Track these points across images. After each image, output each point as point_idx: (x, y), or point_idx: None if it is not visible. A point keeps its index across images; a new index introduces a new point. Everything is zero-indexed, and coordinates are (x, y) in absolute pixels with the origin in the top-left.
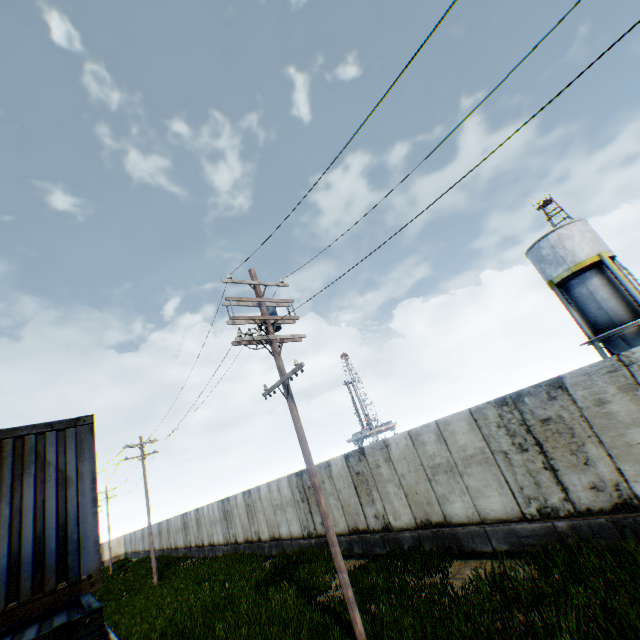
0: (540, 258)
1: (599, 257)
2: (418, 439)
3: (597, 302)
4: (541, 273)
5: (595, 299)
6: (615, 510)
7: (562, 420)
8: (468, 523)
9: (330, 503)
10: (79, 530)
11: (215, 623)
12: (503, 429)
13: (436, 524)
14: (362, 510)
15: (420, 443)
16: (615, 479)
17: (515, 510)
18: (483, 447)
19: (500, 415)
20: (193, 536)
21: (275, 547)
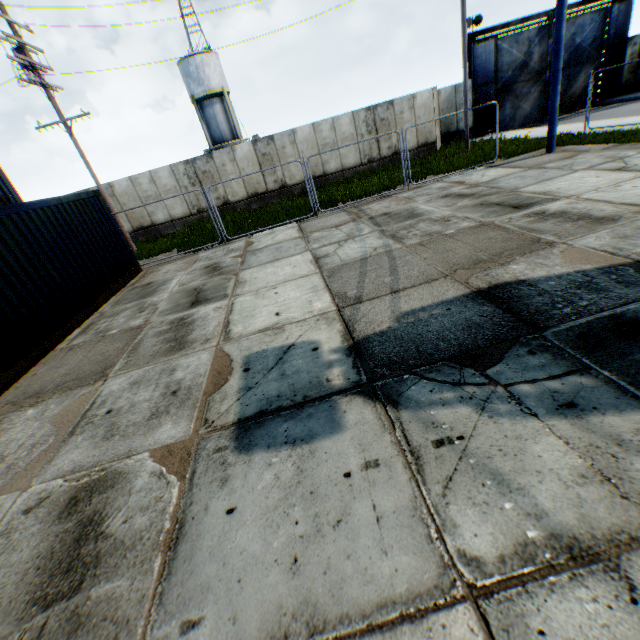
0: (189, 74)
1: (223, 91)
2: (137, 182)
3: (218, 124)
4: (188, 87)
5: (217, 121)
6: (223, 206)
7: (211, 172)
8: (166, 223)
9: None
10: (3, 182)
11: None
12: (187, 176)
13: (147, 227)
14: None
15: (139, 184)
16: (224, 195)
17: (188, 212)
18: (176, 185)
19: (186, 169)
20: None
21: None
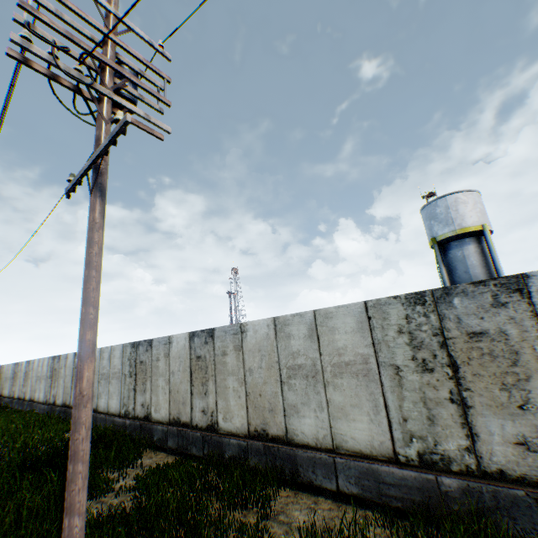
0: (433, 215)
1: (482, 228)
2: (284, 330)
3: (467, 266)
4: (429, 229)
5: (466, 263)
6: None
7: (505, 338)
8: (314, 447)
9: (158, 385)
10: None
11: None
12: (406, 336)
13: (273, 438)
14: (190, 401)
15: (285, 335)
16: None
17: (386, 446)
18: (368, 355)
19: (408, 317)
20: (19, 388)
21: None
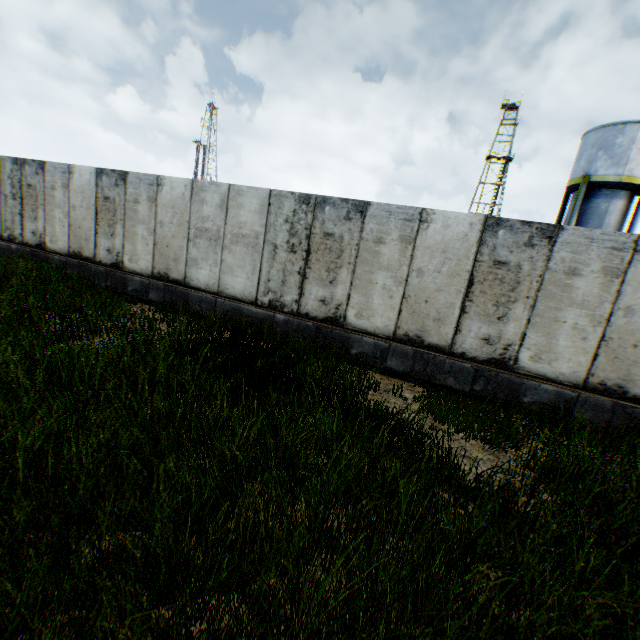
0: (608, 145)
1: None
2: None
3: (601, 224)
4: (587, 162)
5: (602, 220)
6: None
7: None
8: None
9: (373, 281)
10: None
11: (158, 471)
12: None
13: (633, 399)
14: (458, 320)
15: None
16: None
17: None
18: None
19: None
20: None
21: (161, 292)
